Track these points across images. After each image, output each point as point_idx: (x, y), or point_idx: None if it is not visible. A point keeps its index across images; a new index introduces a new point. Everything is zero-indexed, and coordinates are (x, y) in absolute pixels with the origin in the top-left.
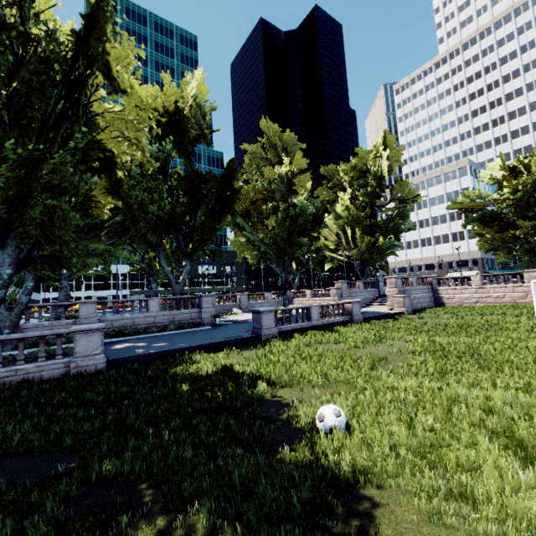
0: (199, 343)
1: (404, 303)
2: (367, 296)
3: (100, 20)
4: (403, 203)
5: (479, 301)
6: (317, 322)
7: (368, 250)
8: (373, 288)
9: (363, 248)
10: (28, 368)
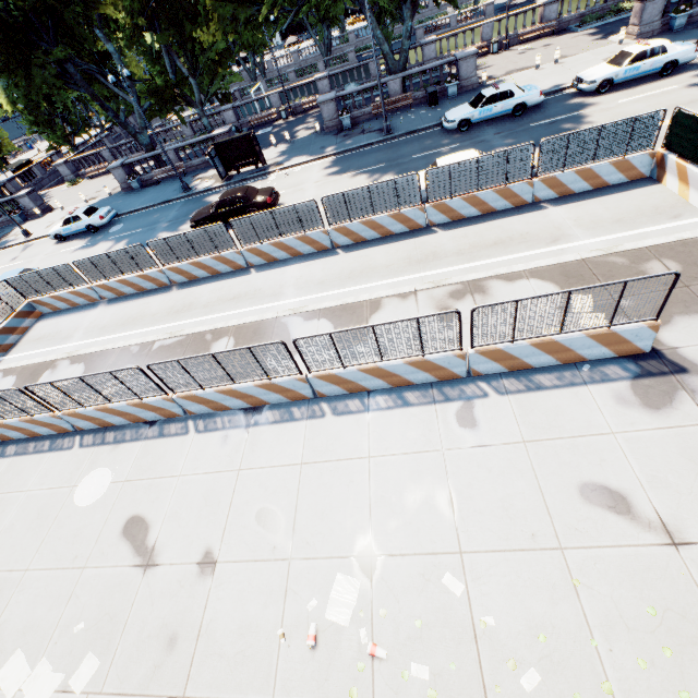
0: None
1: None
2: None
3: None
4: None
5: None
6: (455, 28)
7: None
8: None
9: None
10: (340, 67)
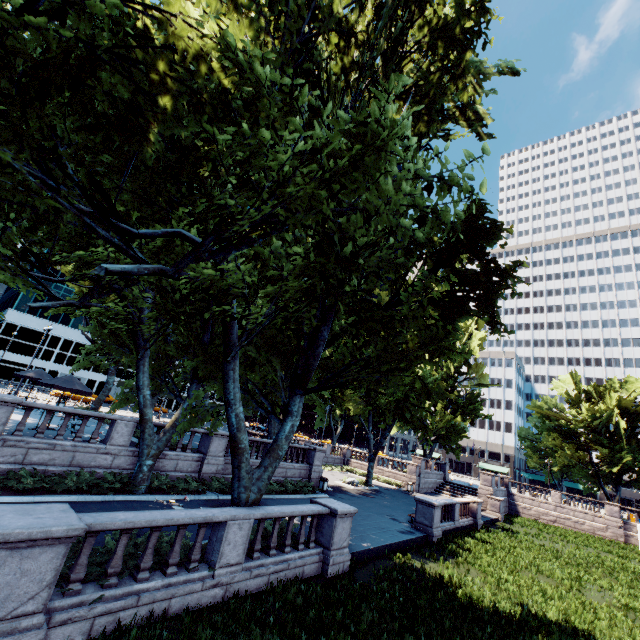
0: (393, 539)
1: (499, 508)
2: (435, 479)
3: (498, 239)
4: (477, 385)
5: (557, 520)
6: (457, 522)
7: (447, 428)
8: (439, 470)
9: (442, 423)
10: (295, 559)
